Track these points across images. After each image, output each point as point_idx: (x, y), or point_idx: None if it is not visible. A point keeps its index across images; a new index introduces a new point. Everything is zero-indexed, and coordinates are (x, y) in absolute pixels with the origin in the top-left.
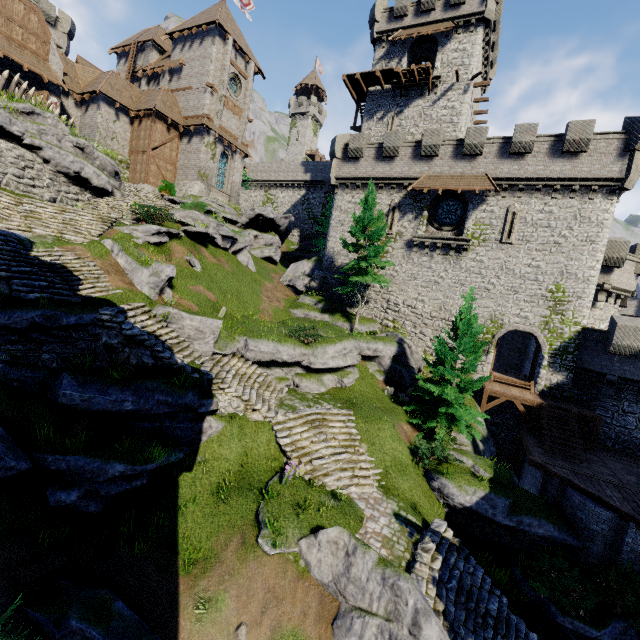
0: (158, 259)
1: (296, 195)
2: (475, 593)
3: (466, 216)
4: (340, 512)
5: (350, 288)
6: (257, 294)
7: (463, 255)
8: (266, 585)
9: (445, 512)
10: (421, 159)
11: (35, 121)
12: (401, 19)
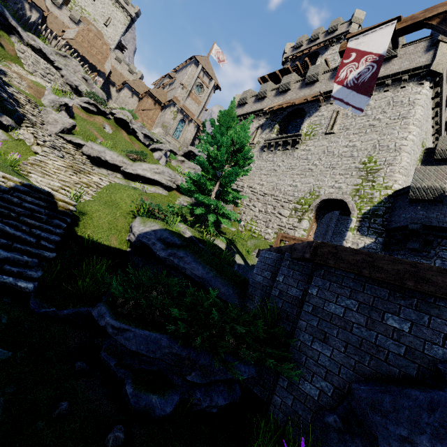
0: (80, 112)
1: None
2: (3, 209)
3: (303, 121)
4: None
5: None
6: None
7: (295, 147)
8: None
9: (126, 250)
10: (280, 95)
11: (66, 60)
12: (299, 48)
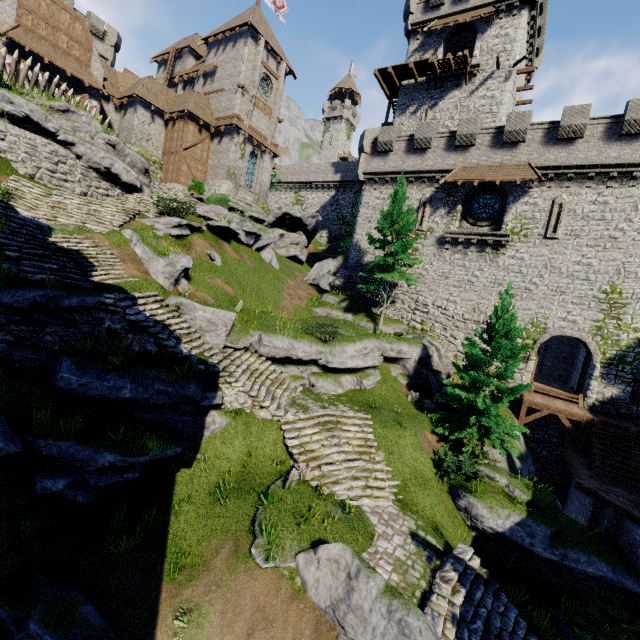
0: (178, 251)
1: (325, 196)
2: (505, 639)
3: (505, 209)
4: (347, 526)
5: (374, 286)
6: (278, 291)
7: (501, 252)
8: (255, 603)
9: (472, 536)
10: (455, 150)
11: (70, 119)
12: (437, 9)
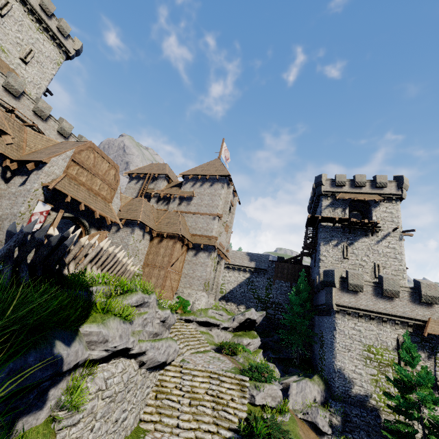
0: None
1: (241, 276)
2: None
3: None
4: None
5: None
6: None
7: None
8: None
9: None
10: (420, 303)
11: (140, 311)
12: (340, 187)
